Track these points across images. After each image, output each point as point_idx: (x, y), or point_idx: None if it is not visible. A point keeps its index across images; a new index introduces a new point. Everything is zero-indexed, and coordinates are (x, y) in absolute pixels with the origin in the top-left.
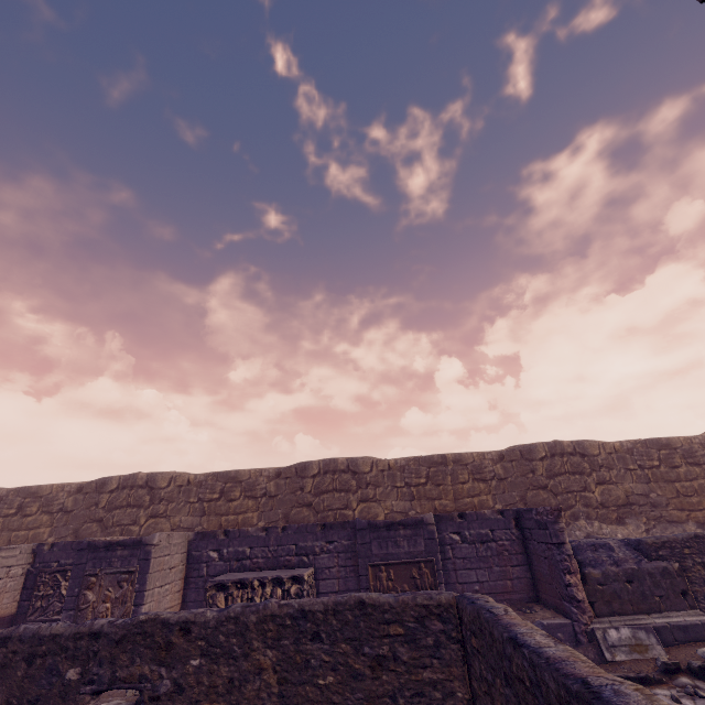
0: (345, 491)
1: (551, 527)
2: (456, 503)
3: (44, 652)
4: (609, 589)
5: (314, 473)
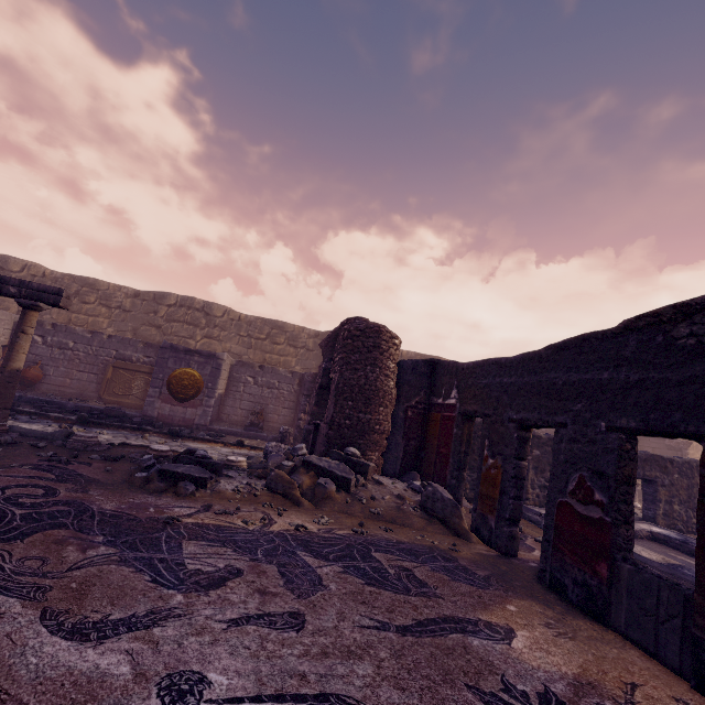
0: None
1: (683, 451)
2: None
3: None
4: None
5: None
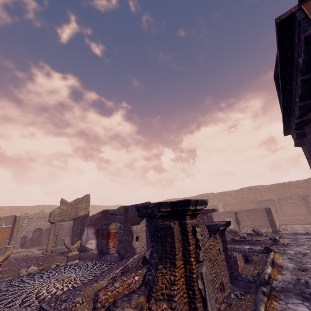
0: (255, 194)
1: (306, 199)
2: (290, 195)
3: (218, 214)
4: None
5: (245, 190)
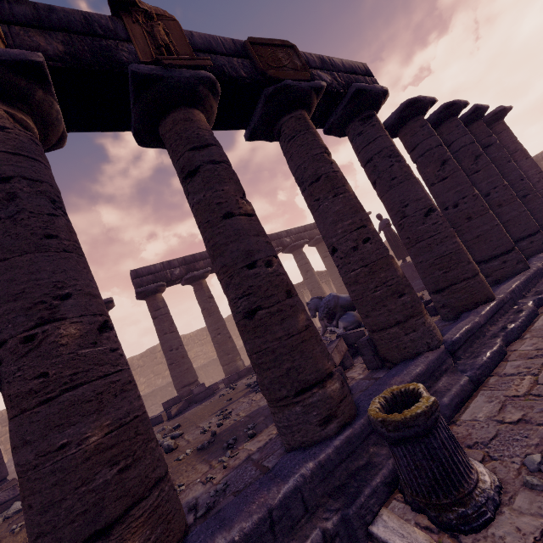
0: None
1: None
2: None
3: None
4: (10, 478)
5: None
